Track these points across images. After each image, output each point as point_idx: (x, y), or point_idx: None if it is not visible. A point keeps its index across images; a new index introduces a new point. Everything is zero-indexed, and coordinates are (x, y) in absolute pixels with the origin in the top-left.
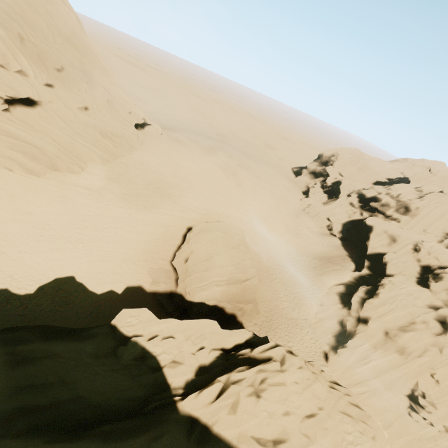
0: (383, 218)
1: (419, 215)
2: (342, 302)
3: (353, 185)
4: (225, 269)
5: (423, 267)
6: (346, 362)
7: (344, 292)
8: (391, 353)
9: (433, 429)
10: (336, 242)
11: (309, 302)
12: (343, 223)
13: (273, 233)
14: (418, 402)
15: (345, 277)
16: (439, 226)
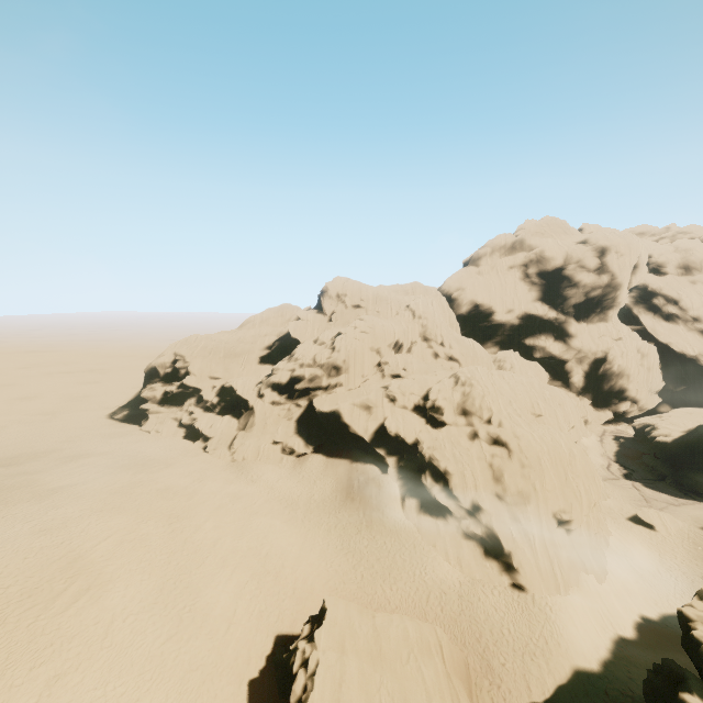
0: (325, 392)
1: (351, 366)
2: (436, 516)
3: (249, 380)
4: (434, 695)
5: (414, 409)
6: (533, 566)
7: (420, 504)
8: (526, 508)
9: (583, 525)
10: (319, 460)
11: (430, 560)
12: (295, 432)
13: (285, 538)
14: (565, 520)
15: (394, 487)
16: (368, 364)
